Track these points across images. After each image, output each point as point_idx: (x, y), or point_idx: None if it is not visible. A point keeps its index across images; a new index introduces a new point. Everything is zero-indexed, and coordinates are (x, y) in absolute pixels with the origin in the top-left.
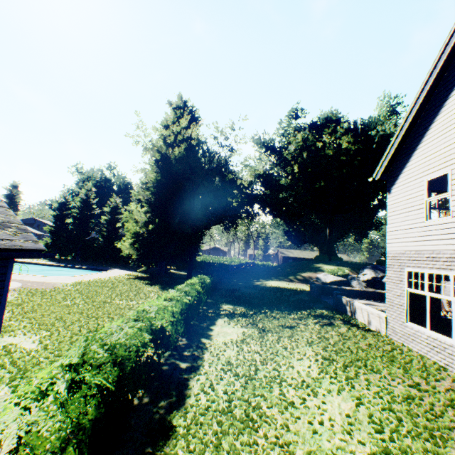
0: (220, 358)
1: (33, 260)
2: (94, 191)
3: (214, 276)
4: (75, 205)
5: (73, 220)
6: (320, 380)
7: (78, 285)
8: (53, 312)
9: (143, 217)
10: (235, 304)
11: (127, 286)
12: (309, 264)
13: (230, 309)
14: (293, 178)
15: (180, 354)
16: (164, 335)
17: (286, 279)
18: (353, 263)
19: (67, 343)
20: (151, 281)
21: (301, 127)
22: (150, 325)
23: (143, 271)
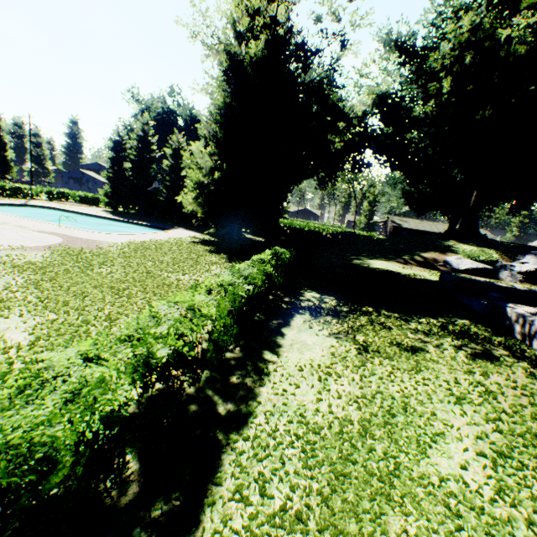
0: (286, 403)
1: (93, 212)
2: (156, 128)
3: (297, 249)
4: (132, 144)
5: (132, 165)
6: (505, 531)
7: (127, 247)
8: (76, 283)
9: (209, 162)
10: (323, 292)
11: (185, 253)
12: (434, 241)
13: (315, 300)
14: (436, 106)
15: (225, 380)
16: (188, 361)
17: (398, 260)
18: (505, 244)
19: (68, 338)
20: (218, 248)
21: (471, 4)
22: (146, 357)
23: (212, 233)
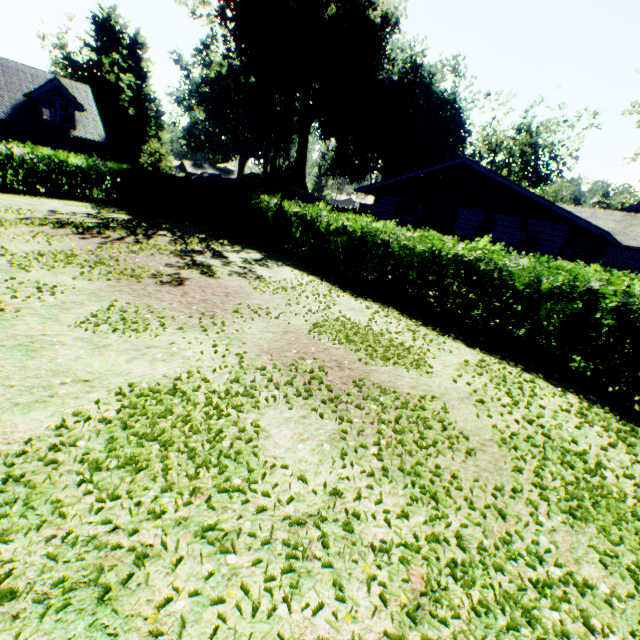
0: None
1: None
2: None
3: None
4: None
5: None
6: None
7: None
8: None
9: None
10: None
11: None
12: None
13: None
14: None
15: None
16: None
17: None
18: None
19: None
20: None
21: None
22: None
23: None
